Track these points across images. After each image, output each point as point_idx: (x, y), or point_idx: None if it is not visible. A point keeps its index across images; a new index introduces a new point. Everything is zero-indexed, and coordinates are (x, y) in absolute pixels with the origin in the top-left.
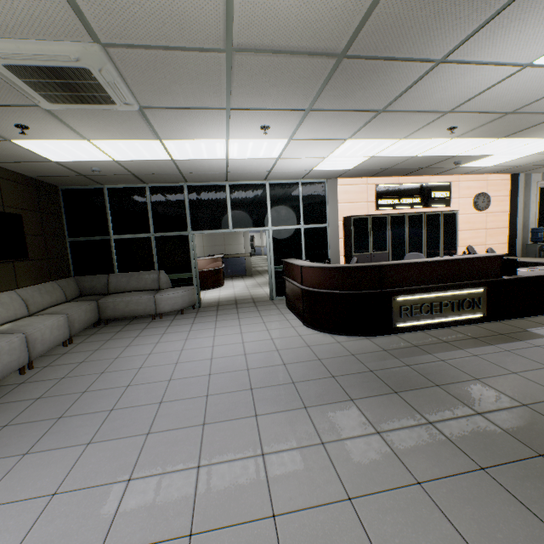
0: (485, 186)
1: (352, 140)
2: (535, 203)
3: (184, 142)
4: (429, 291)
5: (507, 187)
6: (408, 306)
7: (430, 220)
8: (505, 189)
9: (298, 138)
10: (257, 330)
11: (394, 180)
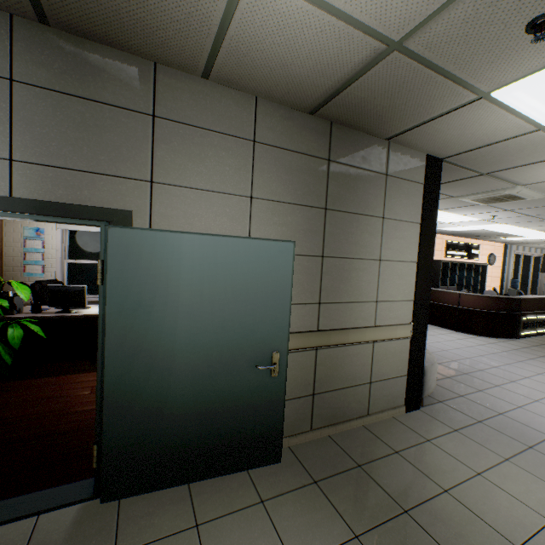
0: (493, 249)
1: (501, 224)
2: (512, 263)
3: (441, 212)
4: (532, 314)
5: (502, 252)
6: (526, 322)
7: (475, 268)
8: (501, 252)
9: (488, 220)
10: (436, 334)
11: (455, 239)
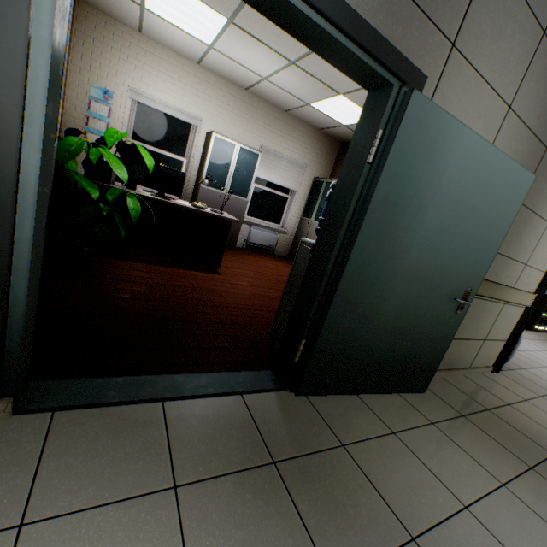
0: None
1: None
2: None
3: None
4: None
5: None
6: (544, 319)
7: None
8: None
9: None
10: None
11: None
